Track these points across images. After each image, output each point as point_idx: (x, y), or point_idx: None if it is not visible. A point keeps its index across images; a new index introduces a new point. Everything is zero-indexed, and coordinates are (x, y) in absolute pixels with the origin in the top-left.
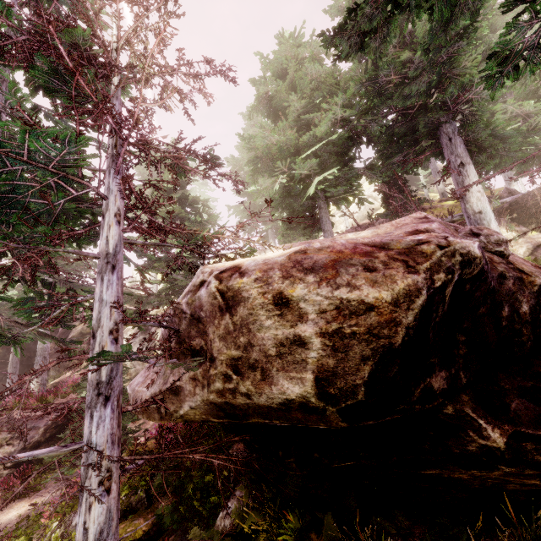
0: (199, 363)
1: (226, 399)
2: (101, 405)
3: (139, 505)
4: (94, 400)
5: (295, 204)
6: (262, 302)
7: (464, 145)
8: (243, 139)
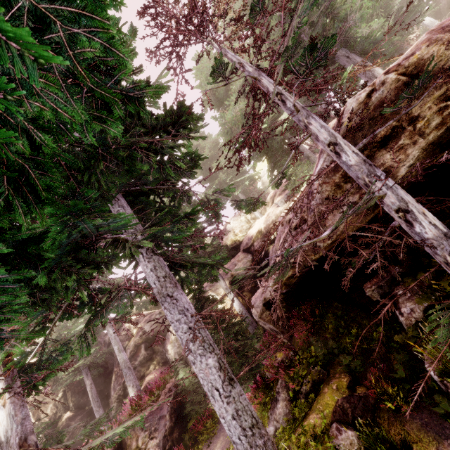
0: (395, 141)
1: (447, 124)
2: (377, 169)
3: (320, 376)
4: (370, 168)
5: (274, 142)
6: (446, 47)
7: (358, 56)
8: (216, 120)
